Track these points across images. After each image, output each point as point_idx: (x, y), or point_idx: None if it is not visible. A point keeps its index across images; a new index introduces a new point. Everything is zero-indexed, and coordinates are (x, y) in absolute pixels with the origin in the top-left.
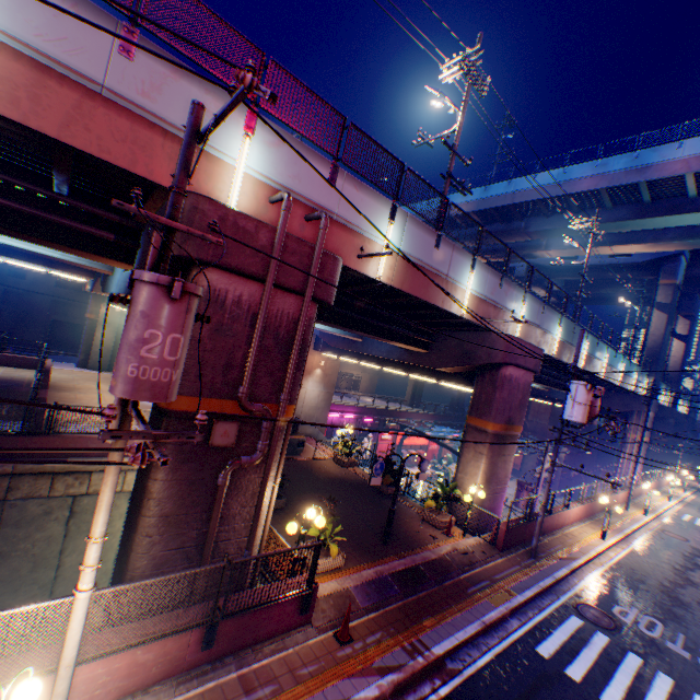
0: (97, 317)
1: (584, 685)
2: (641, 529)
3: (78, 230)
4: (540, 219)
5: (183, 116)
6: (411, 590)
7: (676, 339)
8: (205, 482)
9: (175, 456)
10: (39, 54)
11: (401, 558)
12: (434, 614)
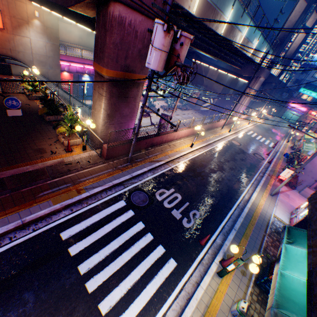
0: None
1: (75, 258)
2: (221, 140)
3: None
4: None
5: None
6: None
7: (303, 31)
8: None
9: None
10: None
11: None
12: None
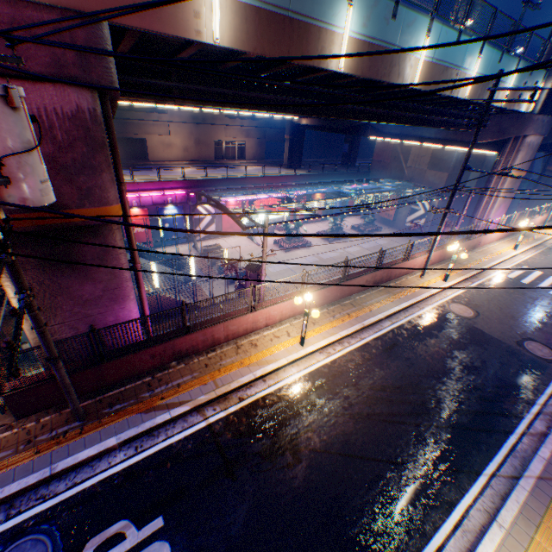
0: None
1: None
2: (412, 309)
3: None
4: None
5: None
6: None
7: None
8: None
9: None
10: None
11: None
12: None
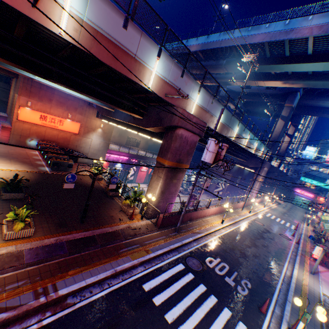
0: None
1: (160, 307)
2: (244, 219)
3: None
4: (233, 60)
5: None
6: (78, 251)
7: (287, 136)
8: None
9: None
10: None
11: (86, 231)
12: (83, 266)
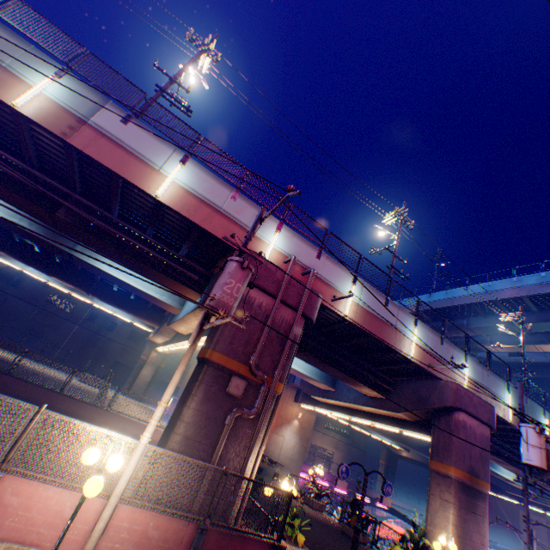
0: (147, 358)
1: None
2: None
3: (183, 272)
4: (478, 318)
5: (250, 221)
6: None
7: None
8: (216, 421)
9: (204, 392)
10: (203, 197)
11: None
12: None
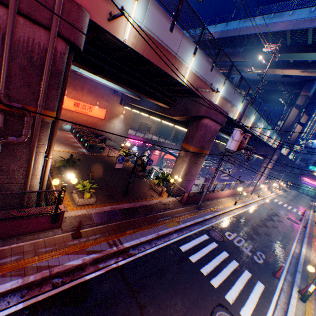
0: None
1: (195, 264)
2: (254, 203)
3: None
4: (251, 48)
5: None
6: (128, 217)
7: (299, 125)
8: None
9: None
10: None
11: (130, 203)
12: (134, 229)
